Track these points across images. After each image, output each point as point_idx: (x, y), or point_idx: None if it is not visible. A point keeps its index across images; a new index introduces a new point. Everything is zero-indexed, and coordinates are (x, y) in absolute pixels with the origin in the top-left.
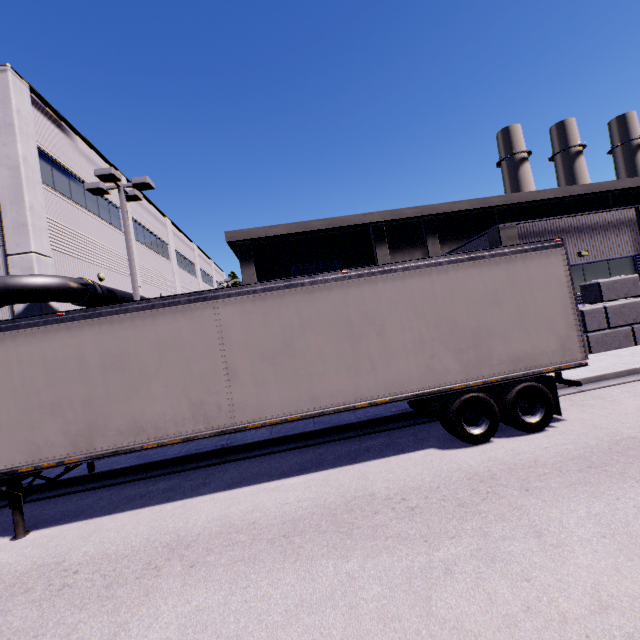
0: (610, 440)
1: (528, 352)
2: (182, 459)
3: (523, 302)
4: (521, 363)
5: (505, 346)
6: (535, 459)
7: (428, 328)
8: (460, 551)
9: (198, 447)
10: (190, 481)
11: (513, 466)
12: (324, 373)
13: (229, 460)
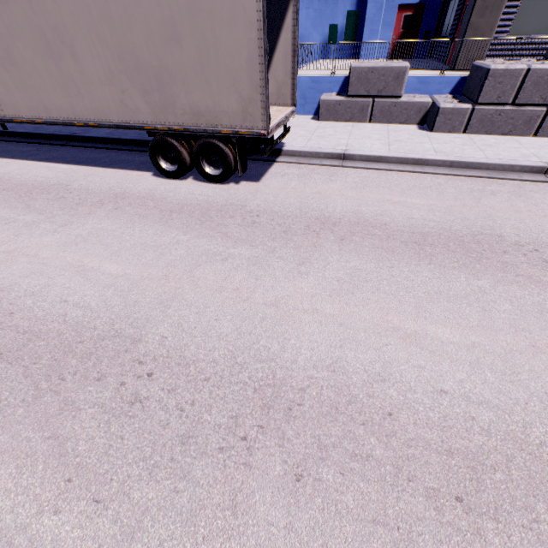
0: (230, 203)
1: (210, 108)
2: (49, 136)
3: (204, 44)
4: (203, 118)
5: (187, 96)
6: (167, 197)
7: (114, 59)
8: (29, 219)
9: (65, 131)
10: (36, 151)
11: (148, 197)
12: (45, 88)
13: (69, 145)
